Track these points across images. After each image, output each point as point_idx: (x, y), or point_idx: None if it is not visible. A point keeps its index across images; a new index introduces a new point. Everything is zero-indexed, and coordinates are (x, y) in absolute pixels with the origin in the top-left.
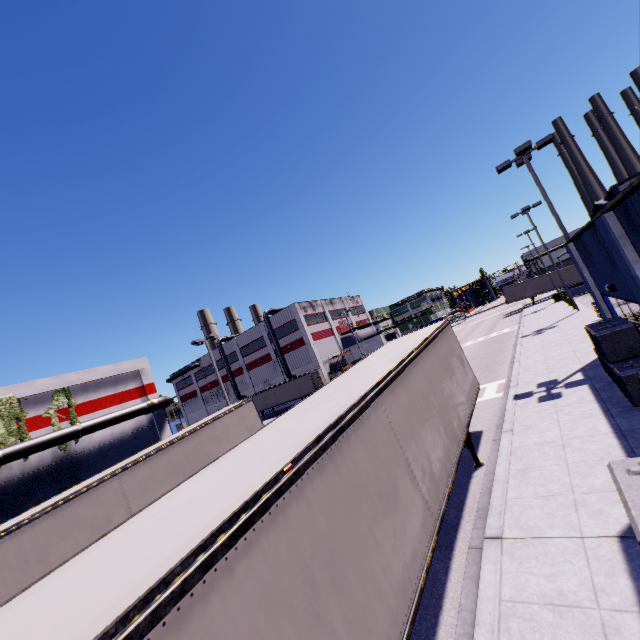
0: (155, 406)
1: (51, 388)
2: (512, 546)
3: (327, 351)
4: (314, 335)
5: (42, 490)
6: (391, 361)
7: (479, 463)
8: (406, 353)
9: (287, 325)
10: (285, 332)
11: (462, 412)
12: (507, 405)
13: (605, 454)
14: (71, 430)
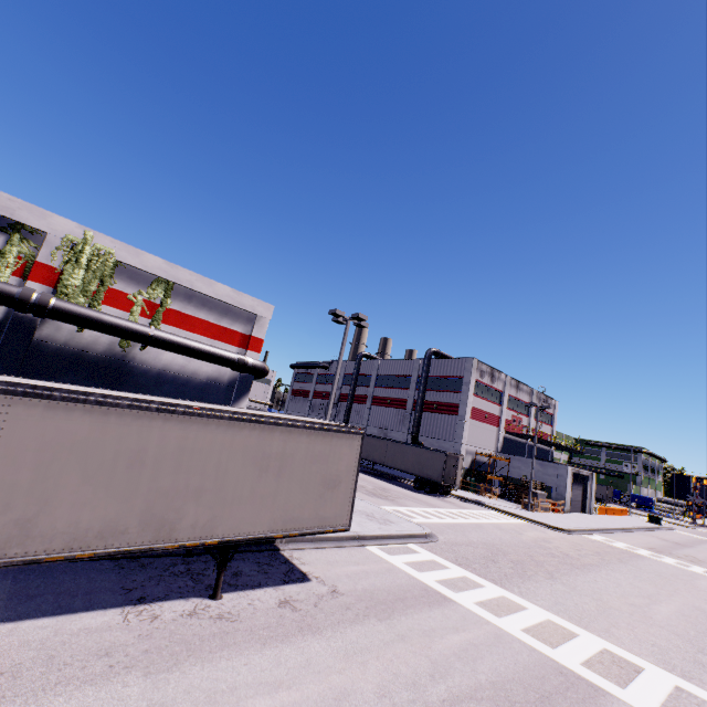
0: (246, 366)
1: (156, 272)
2: None
3: (479, 441)
4: (474, 411)
5: (72, 376)
6: None
7: None
8: None
9: (448, 379)
10: (440, 386)
11: None
12: None
13: None
14: (140, 329)
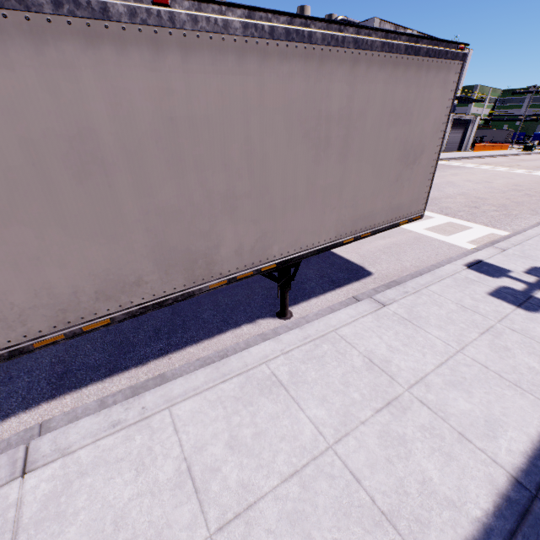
0: None
1: None
2: None
3: None
4: None
5: None
6: None
7: (283, 313)
8: None
9: None
10: None
11: (293, 235)
12: (444, 266)
13: (414, 515)
14: None
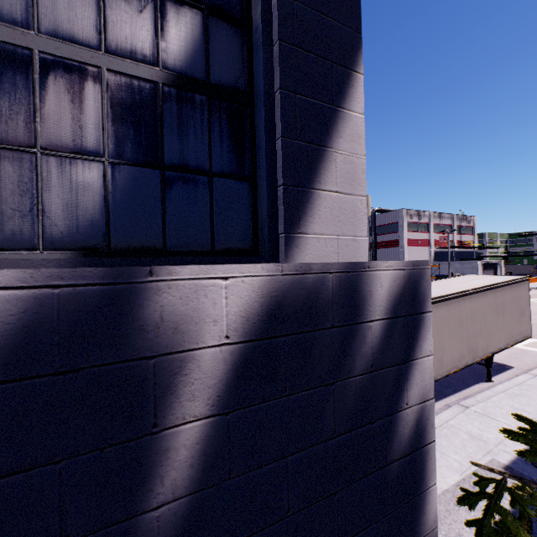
0: None
1: None
2: (470, 413)
3: (416, 258)
4: (410, 241)
5: None
6: (449, 290)
7: (490, 379)
8: (463, 289)
9: (389, 226)
10: (385, 231)
11: (493, 343)
12: None
13: None
14: None
